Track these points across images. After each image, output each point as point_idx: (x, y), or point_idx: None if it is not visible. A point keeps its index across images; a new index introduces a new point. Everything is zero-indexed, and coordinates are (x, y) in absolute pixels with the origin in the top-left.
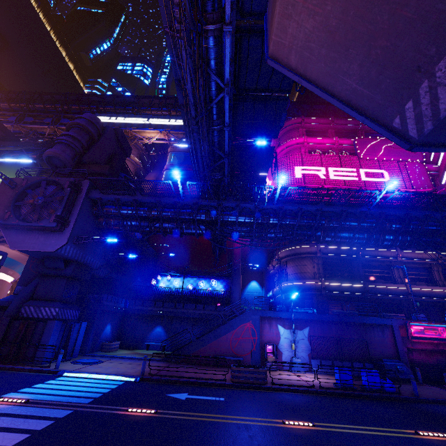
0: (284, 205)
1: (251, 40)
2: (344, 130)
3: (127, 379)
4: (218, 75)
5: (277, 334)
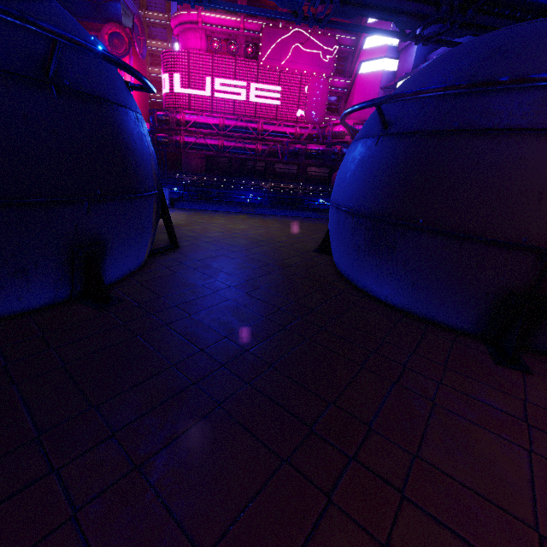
0: None
1: None
2: None
3: None
4: None
5: None
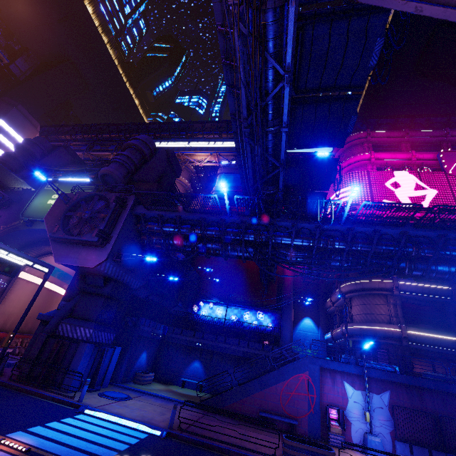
0: (355, 226)
1: (316, 28)
2: (423, 143)
3: (152, 431)
4: (277, 61)
5: (343, 395)
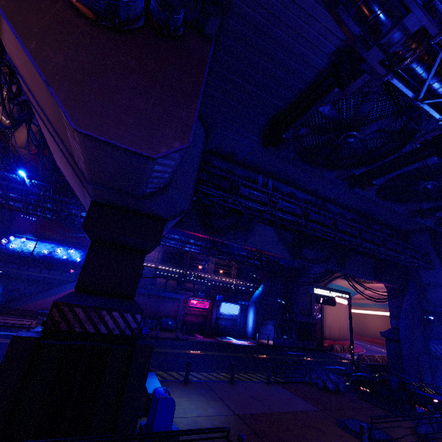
0: None
1: None
2: None
3: None
4: None
5: None
